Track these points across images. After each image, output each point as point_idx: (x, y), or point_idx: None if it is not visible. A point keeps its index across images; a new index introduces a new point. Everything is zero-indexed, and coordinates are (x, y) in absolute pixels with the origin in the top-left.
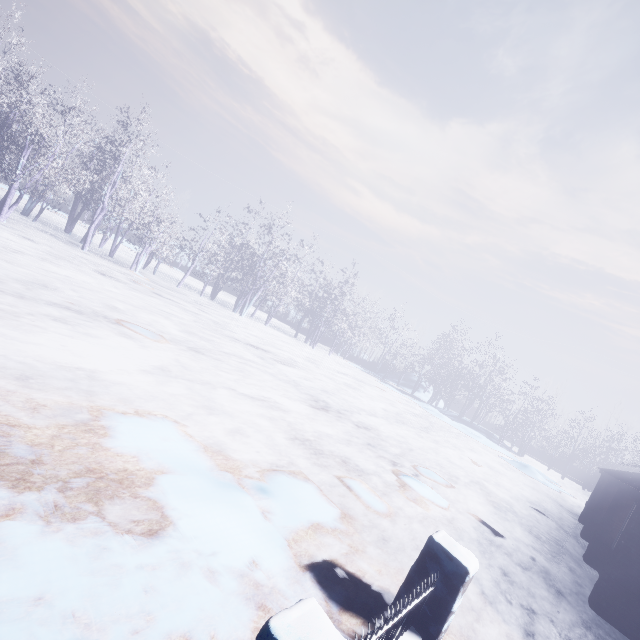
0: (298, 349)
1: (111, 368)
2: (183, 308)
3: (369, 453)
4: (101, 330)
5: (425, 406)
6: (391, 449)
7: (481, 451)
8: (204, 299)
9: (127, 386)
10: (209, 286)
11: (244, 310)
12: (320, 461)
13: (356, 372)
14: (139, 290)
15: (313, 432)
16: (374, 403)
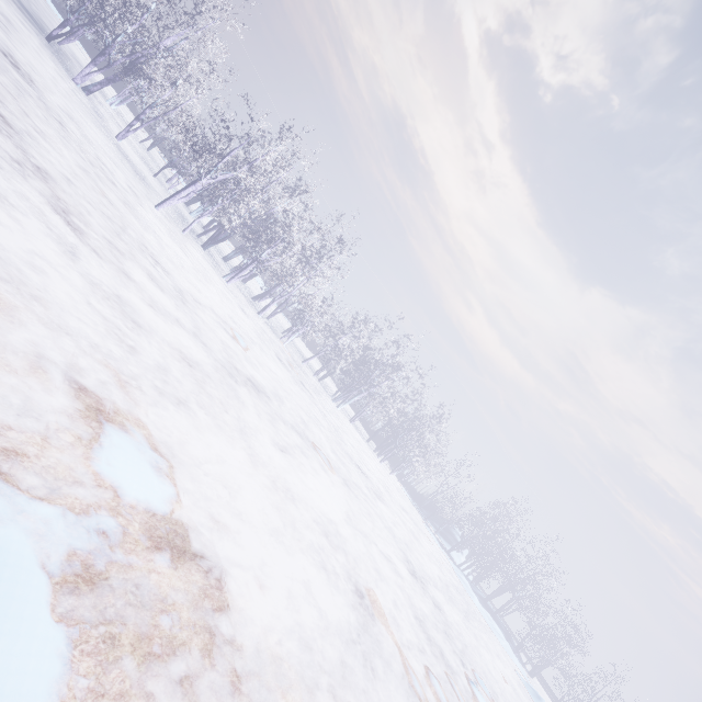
0: (375, 466)
1: (336, 517)
2: (317, 405)
3: (448, 644)
4: (314, 460)
5: (459, 574)
6: (456, 641)
7: (504, 659)
8: (315, 380)
9: (348, 541)
10: (307, 348)
11: (342, 404)
12: (432, 648)
13: (409, 506)
14: (296, 380)
15: (419, 609)
16: (431, 565)
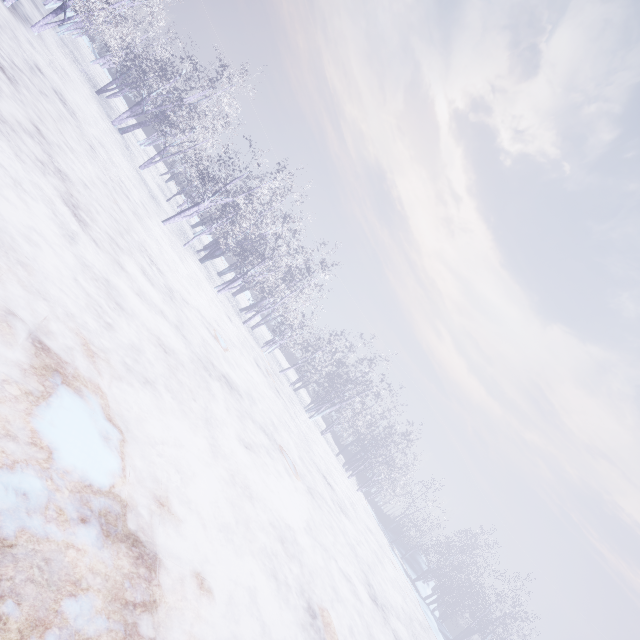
0: (342, 480)
1: (295, 524)
2: (289, 412)
3: None
4: (279, 463)
5: (425, 608)
6: None
7: None
8: (291, 390)
9: (305, 552)
10: (286, 361)
11: (314, 415)
12: None
13: (375, 526)
14: (271, 386)
15: None
16: (395, 593)
